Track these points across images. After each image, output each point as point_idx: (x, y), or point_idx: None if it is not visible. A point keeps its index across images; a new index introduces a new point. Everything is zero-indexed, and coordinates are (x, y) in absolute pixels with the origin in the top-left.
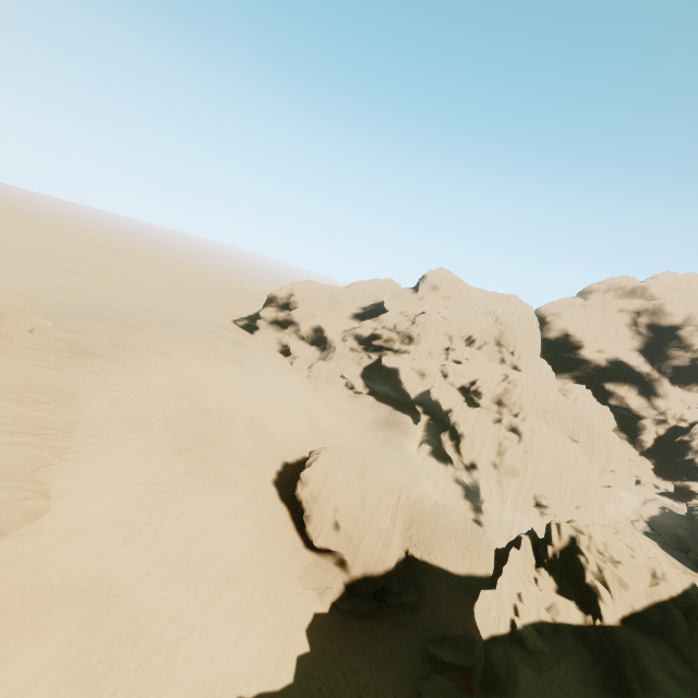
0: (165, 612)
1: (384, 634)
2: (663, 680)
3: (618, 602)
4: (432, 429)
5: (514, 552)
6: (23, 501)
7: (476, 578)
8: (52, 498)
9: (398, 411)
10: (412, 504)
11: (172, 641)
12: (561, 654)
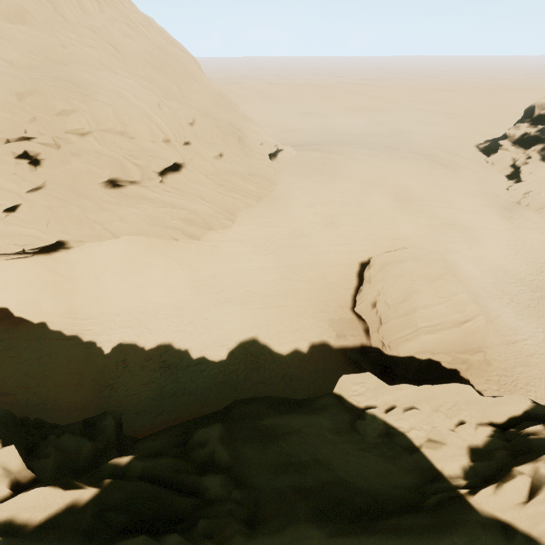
0: (249, 287)
1: None
2: None
3: (525, 513)
4: None
5: (462, 388)
6: (222, 219)
7: None
8: (235, 224)
9: None
10: (528, 352)
11: (245, 299)
12: (376, 453)
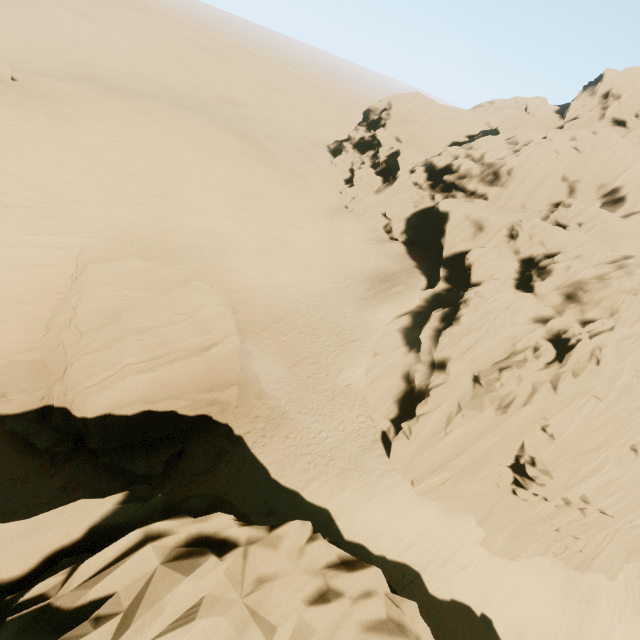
0: None
1: (43, 485)
2: None
3: None
4: (437, 301)
5: None
6: None
7: (299, 500)
8: None
9: (418, 270)
10: (309, 372)
11: None
12: None
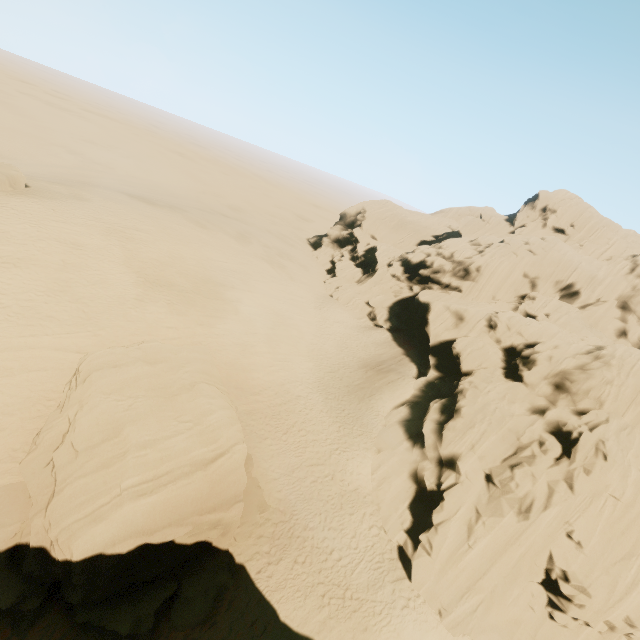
0: None
1: None
2: None
3: None
4: (431, 390)
5: None
6: None
7: None
8: None
9: (407, 357)
10: (313, 476)
11: None
12: None
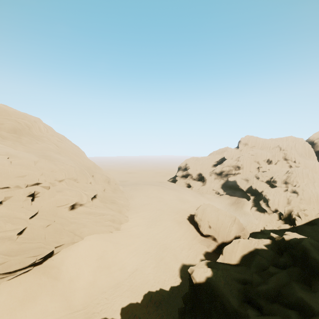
0: (160, 243)
1: None
2: (308, 231)
3: (303, 220)
4: (256, 201)
5: (267, 216)
6: (124, 217)
7: None
8: (129, 218)
9: (240, 198)
10: None
11: (163, 249)
12: (276, 233)
